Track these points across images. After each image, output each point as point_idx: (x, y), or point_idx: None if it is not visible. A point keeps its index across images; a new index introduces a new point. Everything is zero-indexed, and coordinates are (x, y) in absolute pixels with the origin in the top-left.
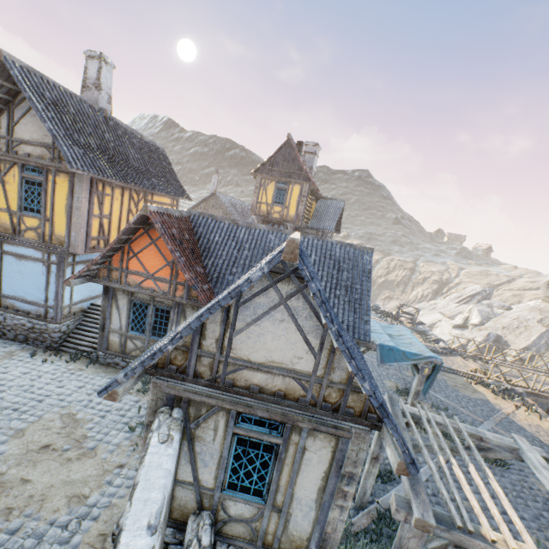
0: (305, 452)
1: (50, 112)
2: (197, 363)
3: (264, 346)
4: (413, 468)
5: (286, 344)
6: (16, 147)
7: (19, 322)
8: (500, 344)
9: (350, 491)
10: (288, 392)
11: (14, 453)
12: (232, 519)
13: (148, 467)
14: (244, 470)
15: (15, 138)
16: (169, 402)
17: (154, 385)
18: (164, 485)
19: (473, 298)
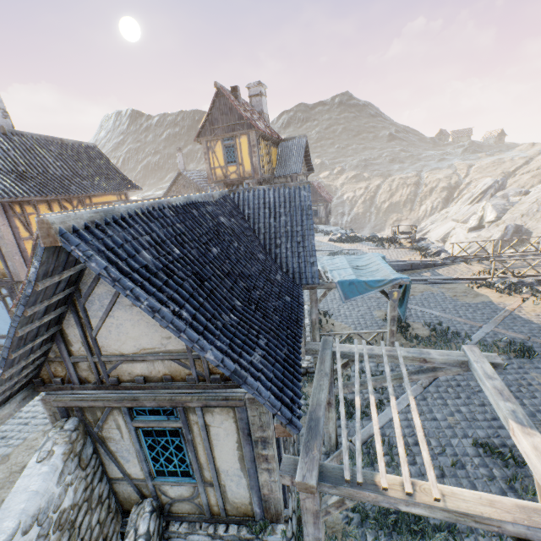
0: (210, 428)
1: None
2: (78, 369)
3: (129, 335)
4: (293, 428)
5: (148, 328)
6: None
7: None
8: (521, 234)
9: (270, 454)
10: (174, 374)
11: None
12: (176, 500)
13: (14, 494)
14: (164, 457)
15: None
16: (64, 414)
17: (44, 402)
18: (22, 510)
19: (485, 194)
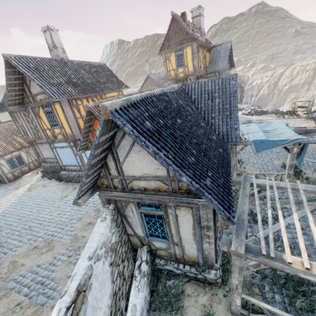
0: (178, 217)
1: (35, 75)
2: (113, 182)
3: (137, 167)
4: (230, 222)
5: (147, 163)
6: (35, 98)
7: (73, 174)
8: None
9: (210, 235)
10: (160, 188)
11: (79, 227)
12: (158, 249)
13: (94, 233)
14: (153, 228)
15: (33, 94)
16: (108, 202)
17: (99, 196)
18: (98, 240)
19: None
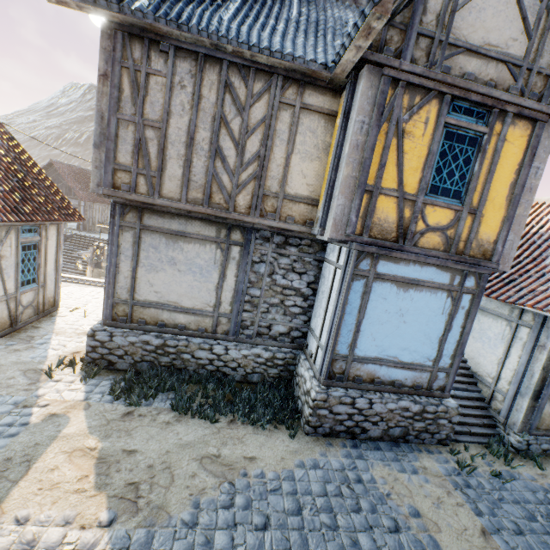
0: None
1: None
2: None
3: None
4: None
5: None
6: (448, 58)
7: (396, 405)
8: None
9: None
10: None
11: None
12: None
13: None
14: None
15: (455, 38)
16: None
17: None
18: None
19: None
